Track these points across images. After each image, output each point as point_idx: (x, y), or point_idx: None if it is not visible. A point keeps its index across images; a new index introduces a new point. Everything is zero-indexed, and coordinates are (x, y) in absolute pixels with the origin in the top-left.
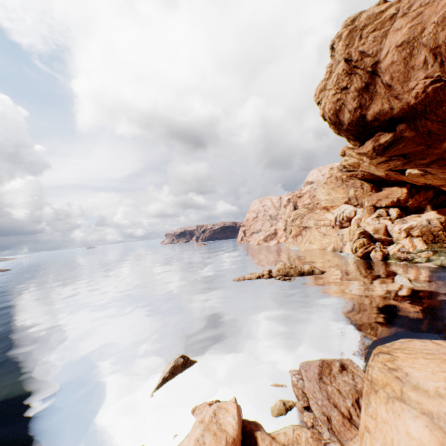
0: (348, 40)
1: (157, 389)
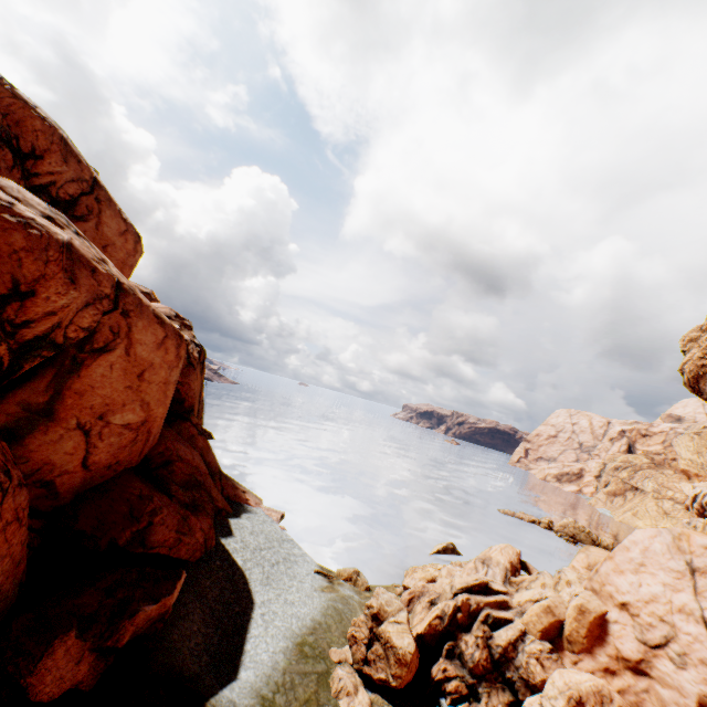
0: None
1: (433, 553)
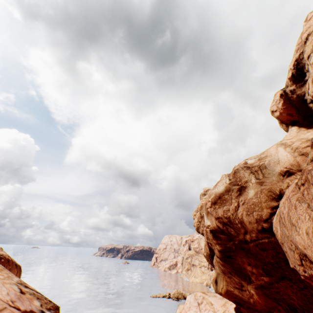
0: (200, 208)
1: None
